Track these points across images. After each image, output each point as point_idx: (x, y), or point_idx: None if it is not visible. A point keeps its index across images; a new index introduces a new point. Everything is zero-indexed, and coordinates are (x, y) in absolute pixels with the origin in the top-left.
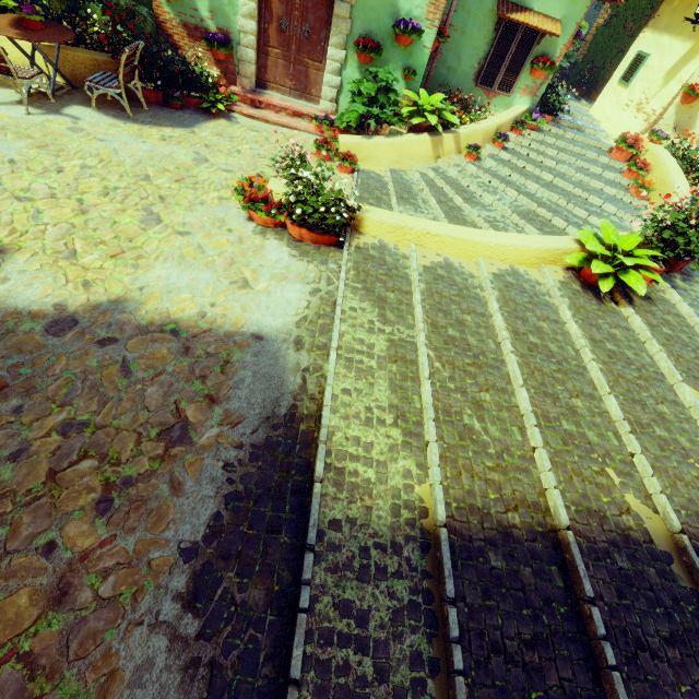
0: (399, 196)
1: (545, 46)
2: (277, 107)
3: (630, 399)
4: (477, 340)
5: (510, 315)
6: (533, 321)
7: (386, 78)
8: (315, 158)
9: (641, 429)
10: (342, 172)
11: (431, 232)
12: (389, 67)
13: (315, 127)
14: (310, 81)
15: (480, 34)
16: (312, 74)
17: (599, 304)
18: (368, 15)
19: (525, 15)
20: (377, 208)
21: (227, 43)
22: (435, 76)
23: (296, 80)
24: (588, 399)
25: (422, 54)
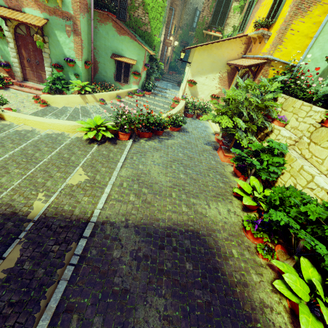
0: (54, 113)
1: (135, 68)
2: (30, 87)
3: (43, 170)
4: (3, 151)
5: (31, 144)
6: (41, 147)
7: (57, 75)
8: (33, 102)
9: (30, 178)
10: (41, 106)
11: (26, 118)
12: (69, 73)
13: (42, 93)
14: (43, 78)
15: (110, 64)
16: (44, 76)
17: (86, 144)
18: (56, 57)
19: (122, 58)
20: (13, 111)
21: (8, 65)
22: (100, 78)
23: (38, 78)
24: (25, 170)
25: (79, 69)
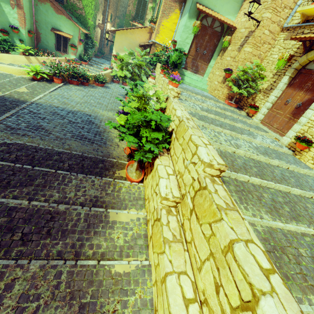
0: None
1: (72, 42)
2: None
3: None
4: None
5: None
6: None
7: (4, 38)
8: None
9: None
10: None
11: None
12: (14, 38)
13: None
14: None
15: (51, 36)
16: None
17: (29, 81)
18: (2, 23)
19: (60, 32)
20: None
21: None
22: (42, 47)
23: None
24: None
25: (23, 36)
